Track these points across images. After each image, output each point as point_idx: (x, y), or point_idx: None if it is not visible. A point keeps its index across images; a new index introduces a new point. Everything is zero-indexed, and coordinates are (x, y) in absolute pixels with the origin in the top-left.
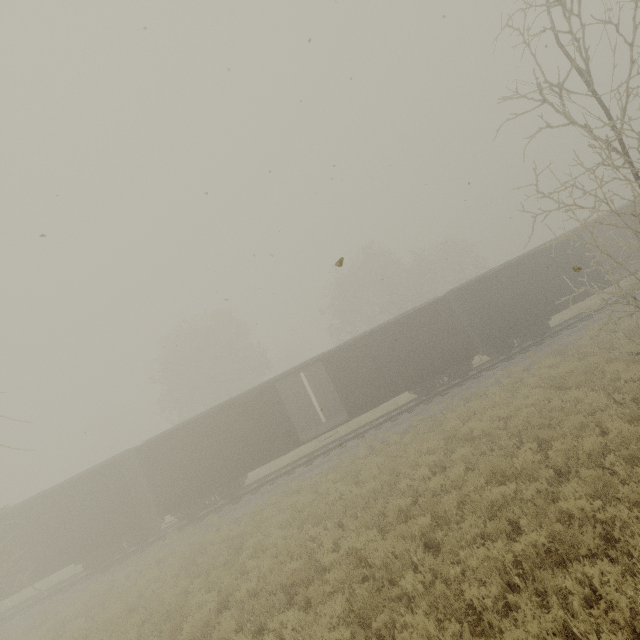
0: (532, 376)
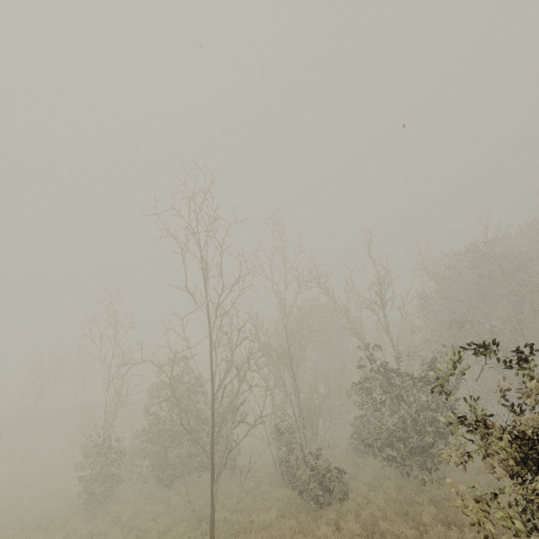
0: None
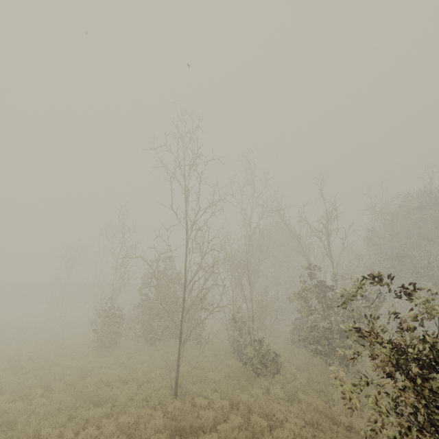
0: None
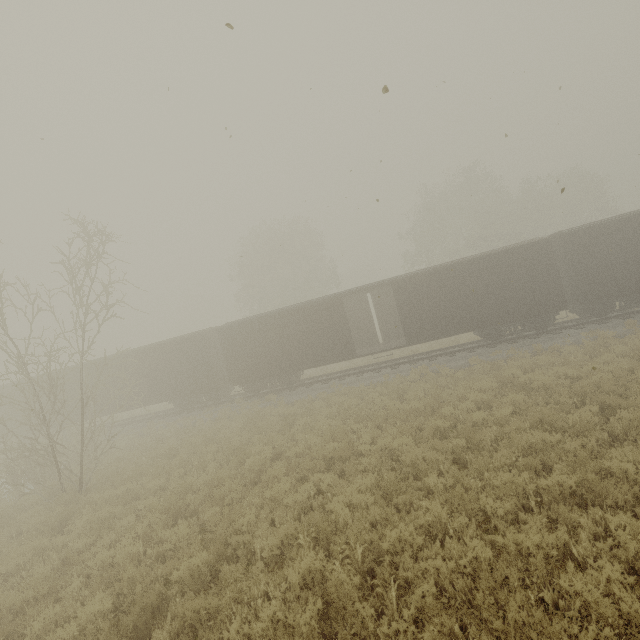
0: (623, 344)
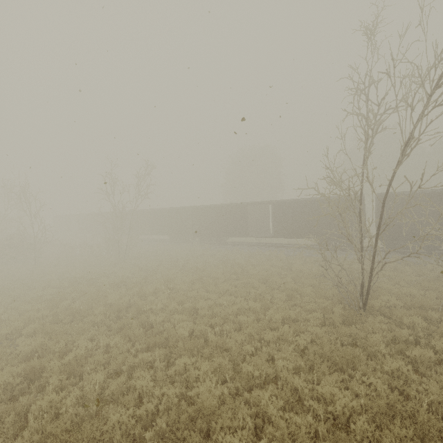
0: None
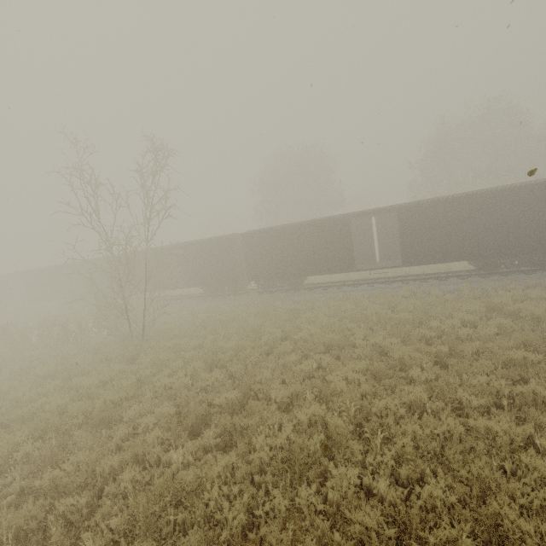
0: None
